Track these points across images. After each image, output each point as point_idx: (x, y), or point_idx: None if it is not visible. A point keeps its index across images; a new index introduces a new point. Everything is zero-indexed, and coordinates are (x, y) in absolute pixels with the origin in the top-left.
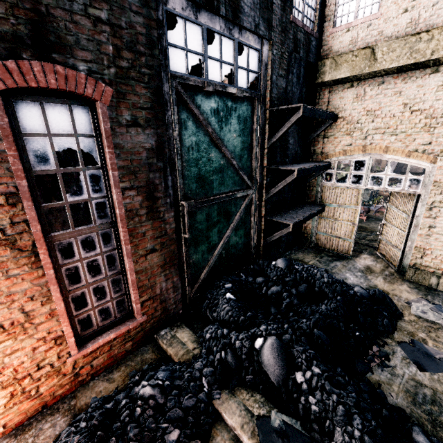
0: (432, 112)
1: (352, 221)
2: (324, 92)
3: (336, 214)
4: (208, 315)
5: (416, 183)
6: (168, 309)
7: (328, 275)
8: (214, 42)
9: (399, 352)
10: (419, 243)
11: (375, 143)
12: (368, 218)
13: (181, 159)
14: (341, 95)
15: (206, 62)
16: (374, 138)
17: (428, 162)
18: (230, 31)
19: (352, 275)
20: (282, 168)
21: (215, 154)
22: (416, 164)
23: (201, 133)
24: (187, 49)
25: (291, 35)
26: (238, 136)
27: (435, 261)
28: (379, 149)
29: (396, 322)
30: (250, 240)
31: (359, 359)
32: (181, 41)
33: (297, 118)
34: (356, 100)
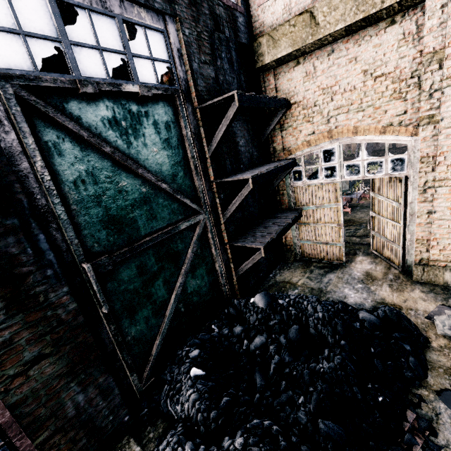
0: (399, 74)
1: (337, 222)
2: (269, 77)
3: (316, 217)
4: (169, 409)
5: (400, 163)
6: (101, 427)
7: (322, 308)
8: (78, 21)
9: (444, 413)
10: (420, 234)
11: (341, 125)
12: (353, 208)
13: (65, 201)
14: (289, 77)
15: (70, 51)
16: (338, 119)
17: (408, 135)
18: (104, 4)
19: (352, 290)
20: (232, 179)
21: (129, 181)
22: (394, 141)
23: (94, 157)
24: (23, 32)
25: (206, 10)
26: (161, 149)
27: (444, 253)
28: (347, 131)
29: (425, 355)
30: (217, 276)
31: (394, 447)
32: (7, 20)
33: (235, 111)
34: (306, 78)
